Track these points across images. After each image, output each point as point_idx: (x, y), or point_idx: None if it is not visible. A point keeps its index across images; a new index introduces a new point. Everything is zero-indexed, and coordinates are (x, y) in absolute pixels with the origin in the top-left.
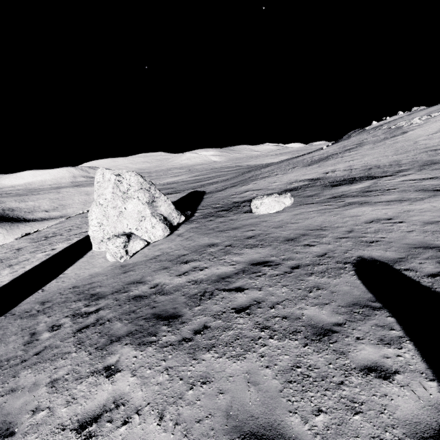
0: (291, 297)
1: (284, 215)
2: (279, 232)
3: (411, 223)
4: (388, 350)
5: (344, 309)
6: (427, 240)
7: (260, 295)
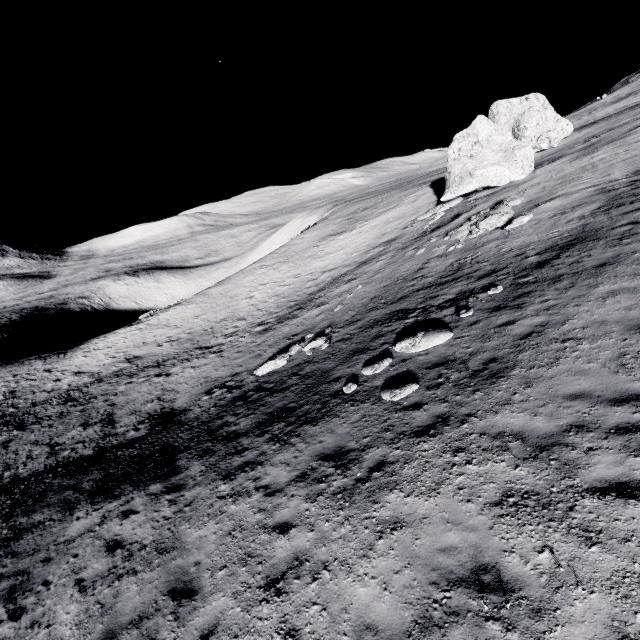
0: None
1: None
2: None
3: None
4: None
5: None
6: None
7: None
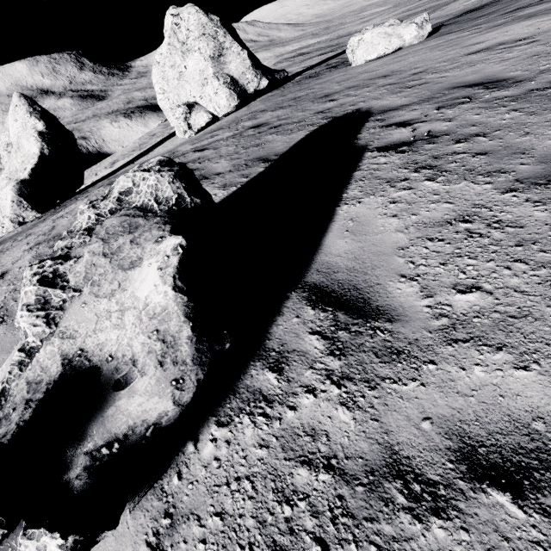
0: (225, 154)
1: (381, 61)
2: (332, 88)
3: (546, 41)
4: (215, 191)
5: (244, 162)
6: (503, 71)
7: (209, 153)
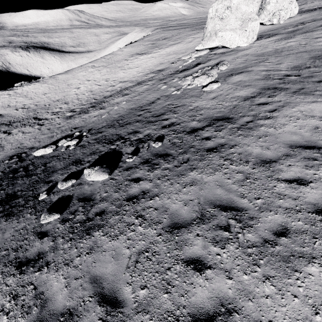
0: None
1: None
2: None
3: None
4: None
5: None
6: None
7: None
